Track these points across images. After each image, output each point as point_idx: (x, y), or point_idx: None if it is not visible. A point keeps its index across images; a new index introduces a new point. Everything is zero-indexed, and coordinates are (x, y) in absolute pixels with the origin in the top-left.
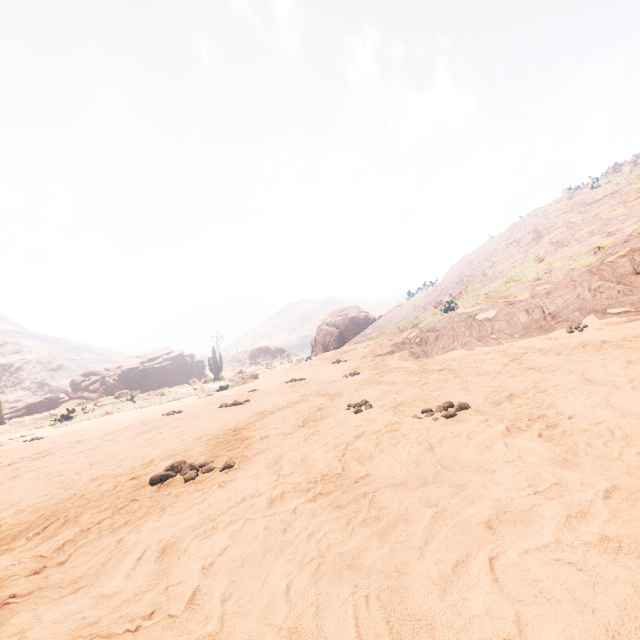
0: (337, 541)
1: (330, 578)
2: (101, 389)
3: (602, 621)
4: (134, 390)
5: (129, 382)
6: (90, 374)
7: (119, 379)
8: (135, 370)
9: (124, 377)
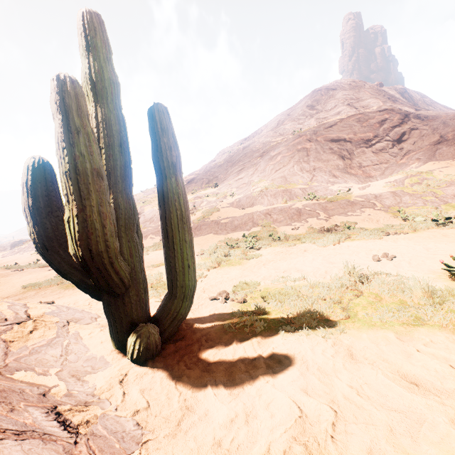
0: None
1: None
2: None
3: None
4: None
5: None
6: None
7: None
8: None
9: None
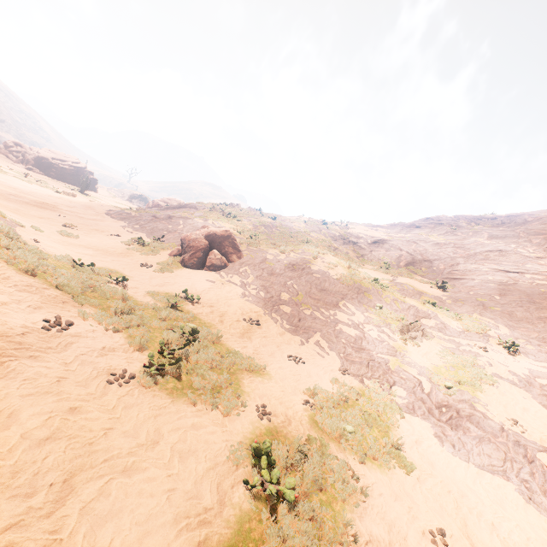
0: (4, 193)
1: (0, 193)
2: (20, 158)
3: (8, 197)
4: (40, 171)
5: (39, 165)
6: (19, 145)
7: (34, 159)
8: (46, 160)
9: (38, 160)
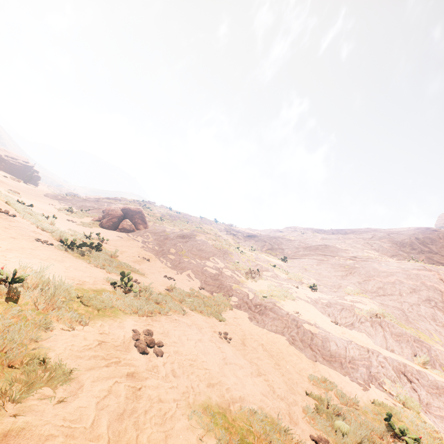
0: None
1: None
2: None
3: None
4: None
5: None
6: None
7: None
8: None
9: None
